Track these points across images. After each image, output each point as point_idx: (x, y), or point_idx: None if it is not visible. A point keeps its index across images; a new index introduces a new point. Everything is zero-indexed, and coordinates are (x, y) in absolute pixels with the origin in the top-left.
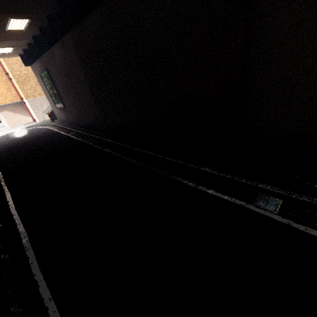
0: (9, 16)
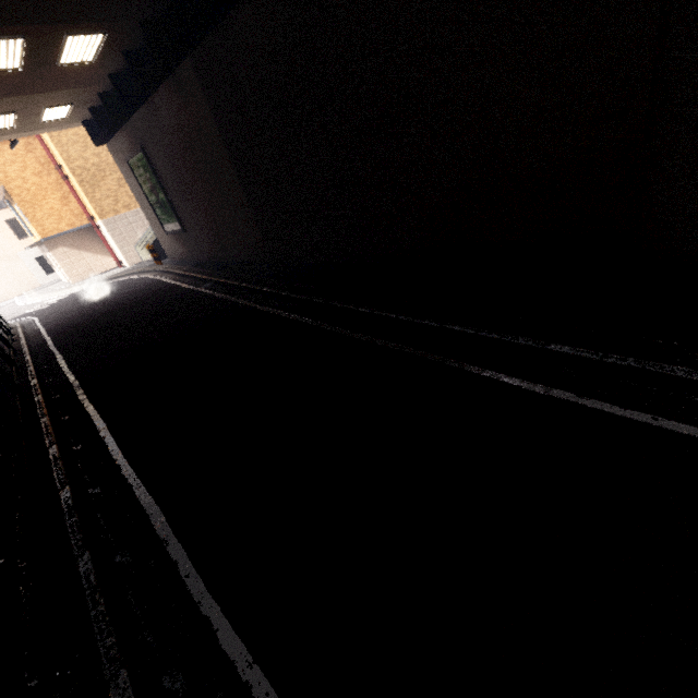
0: (64, 30)
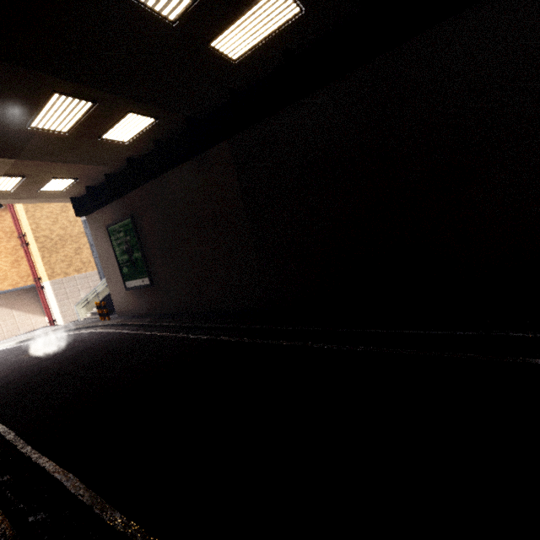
0: (130, 107)
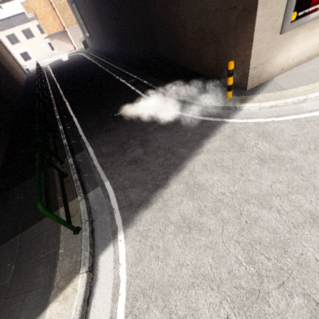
0: None
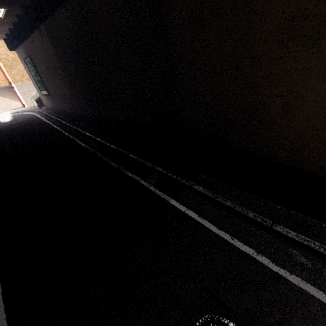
0: None
